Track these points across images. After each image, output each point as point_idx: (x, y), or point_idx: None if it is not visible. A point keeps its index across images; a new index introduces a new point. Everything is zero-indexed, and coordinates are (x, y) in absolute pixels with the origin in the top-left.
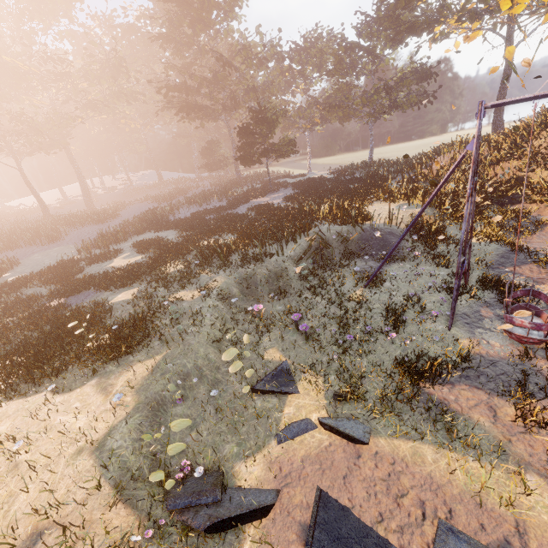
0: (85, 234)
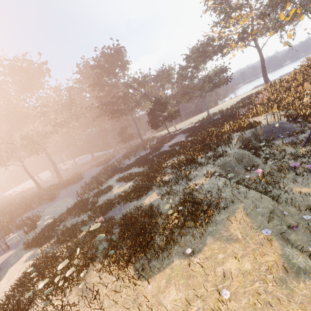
0: (70, 191)
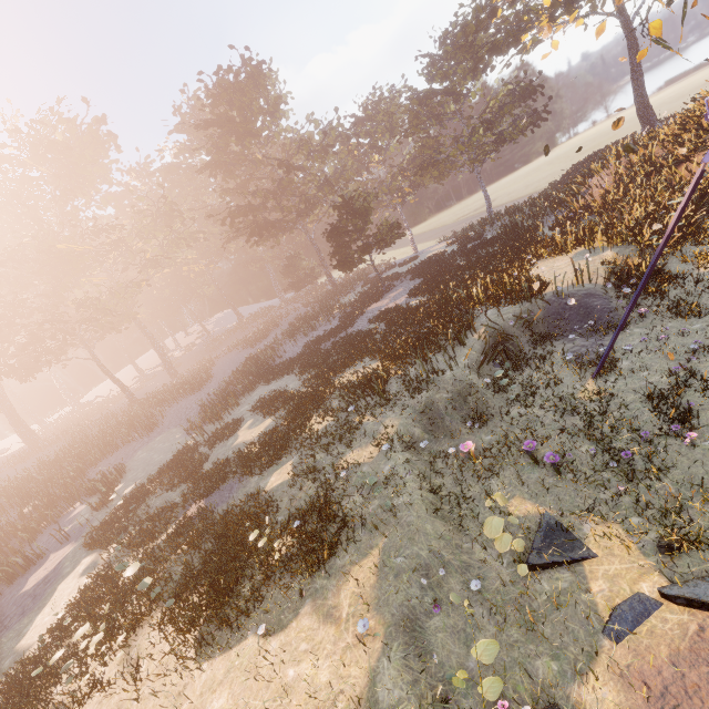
0: (183, 410)
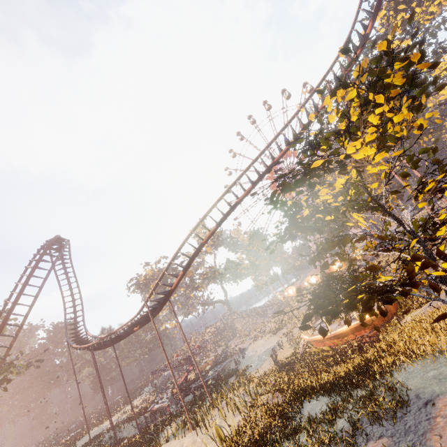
0: None
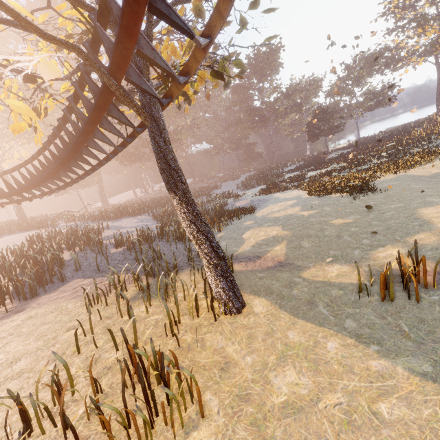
0: (220, 192)
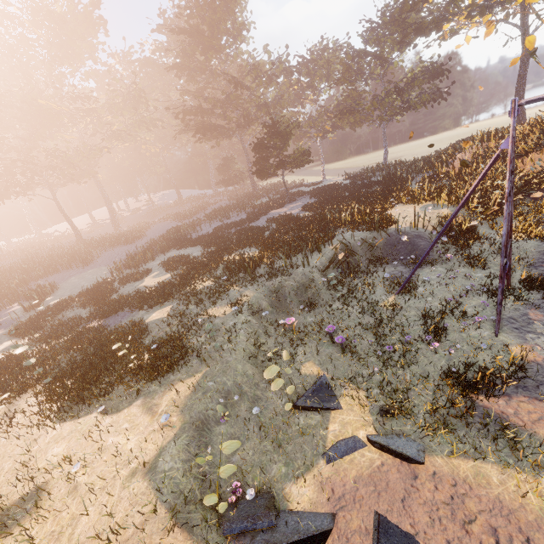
0: (115, 255)
